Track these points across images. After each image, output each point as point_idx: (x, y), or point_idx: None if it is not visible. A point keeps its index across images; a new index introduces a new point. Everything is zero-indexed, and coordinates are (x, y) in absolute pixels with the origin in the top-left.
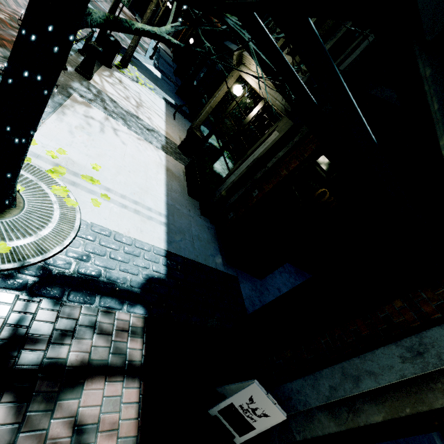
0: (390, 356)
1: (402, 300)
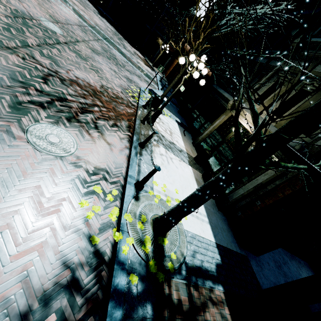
0: None
1: None
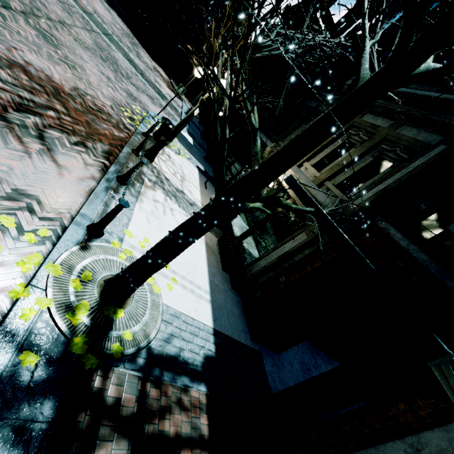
0: (397, 449)
1: (404, 403)
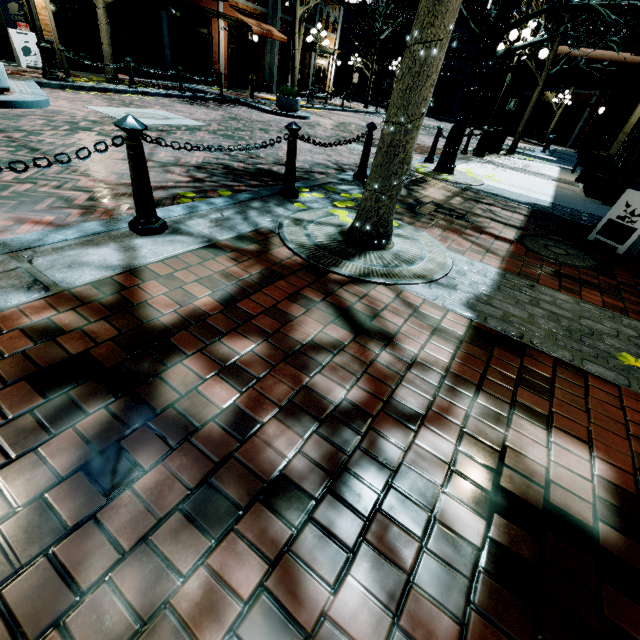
0: None
1: None
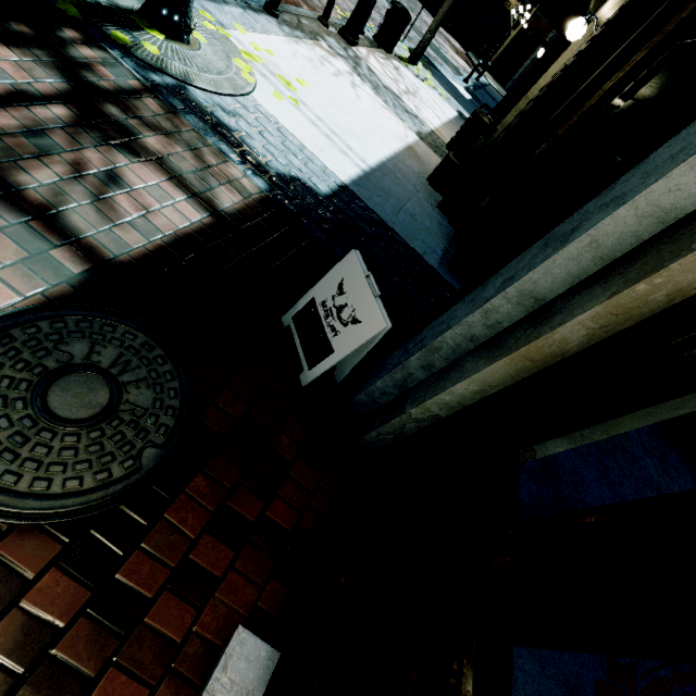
0: (689, 135)
1: None
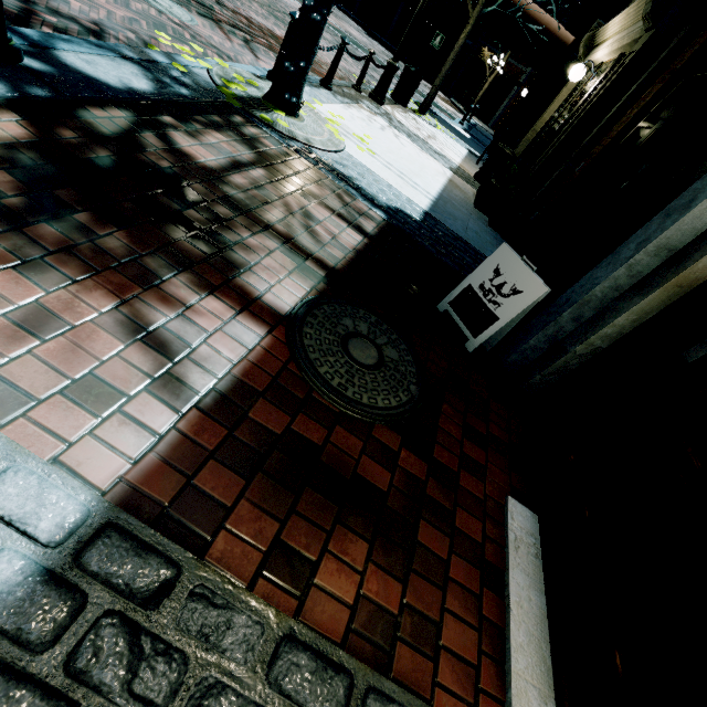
0: None
1: None
